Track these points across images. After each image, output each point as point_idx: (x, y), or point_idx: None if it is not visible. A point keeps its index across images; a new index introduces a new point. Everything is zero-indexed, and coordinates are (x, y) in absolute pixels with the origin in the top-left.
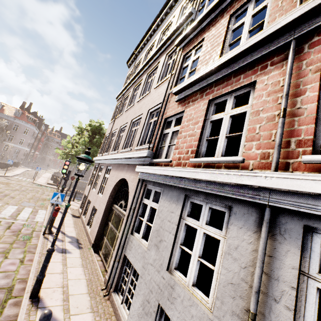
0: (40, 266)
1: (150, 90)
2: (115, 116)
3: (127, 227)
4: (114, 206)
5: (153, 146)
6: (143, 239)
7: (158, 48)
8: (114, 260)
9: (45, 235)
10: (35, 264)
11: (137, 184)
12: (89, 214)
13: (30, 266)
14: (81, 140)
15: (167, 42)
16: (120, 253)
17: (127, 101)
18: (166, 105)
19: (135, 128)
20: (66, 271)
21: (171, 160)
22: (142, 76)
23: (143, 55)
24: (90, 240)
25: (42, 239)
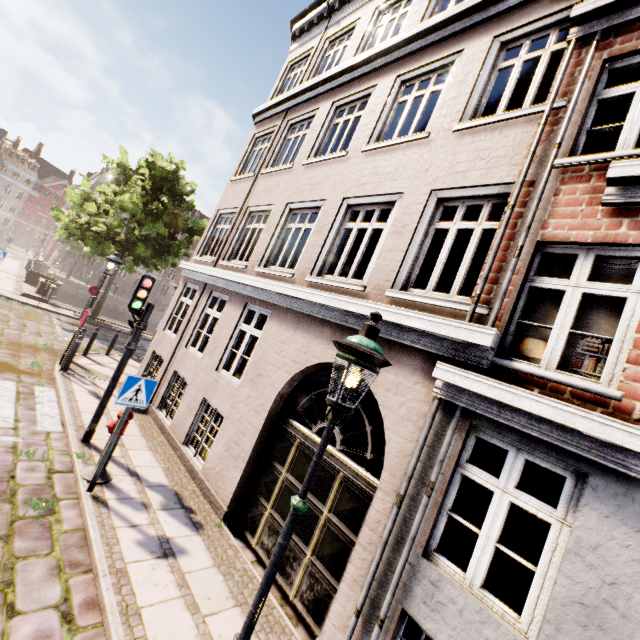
0: (134, 634)
1: (429, 131)
2: (259, 167)
3: (411, 537)
4: (296, 427)
5: (497, 317)
6: (486, 591)
7: (464, 9)
8: (359, 612)
9: (93, 490)
10: (117, 627)
11: (434, 413)
12: (189, 418)
13: (101, 634)
14: (120, 198)
15: (500, 0)
16: (388, 603)
17: (309, 136)
18: (540, 199)
19: (362, 226)
20: (208, 634)
21: (623, 394)
22: (371, 79)
23: (364, 17)
24: (212, 498)
25: (94, 510)
